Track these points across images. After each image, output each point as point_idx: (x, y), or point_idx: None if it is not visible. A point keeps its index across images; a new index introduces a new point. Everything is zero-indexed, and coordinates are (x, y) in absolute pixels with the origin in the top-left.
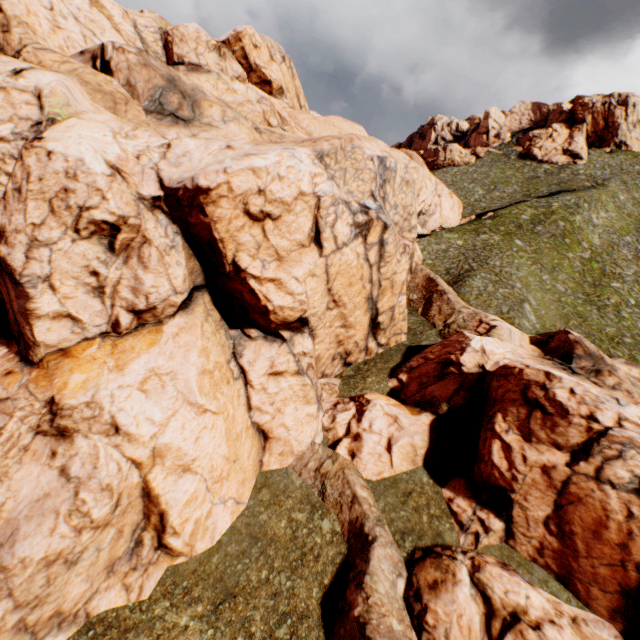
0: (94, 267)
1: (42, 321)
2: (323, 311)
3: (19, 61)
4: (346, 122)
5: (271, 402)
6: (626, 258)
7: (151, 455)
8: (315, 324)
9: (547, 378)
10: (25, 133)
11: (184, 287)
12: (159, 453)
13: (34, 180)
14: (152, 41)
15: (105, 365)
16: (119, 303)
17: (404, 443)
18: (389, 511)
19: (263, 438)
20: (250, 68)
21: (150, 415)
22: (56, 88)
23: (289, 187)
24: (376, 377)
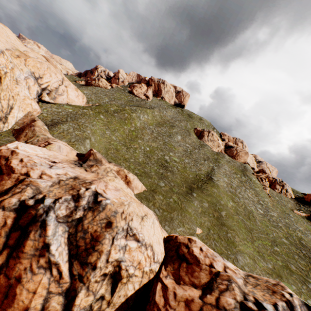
0: None
1: None
2: None
3: None
4: None
5: None
6: (148, 133)
7: None
8: None
9: (12, 154)
10: None
11: None
12: None
13: None
14: None
15: None
16: None
17: None
18: None
19: None
20: None
21: None
22: None
23: None
24: None
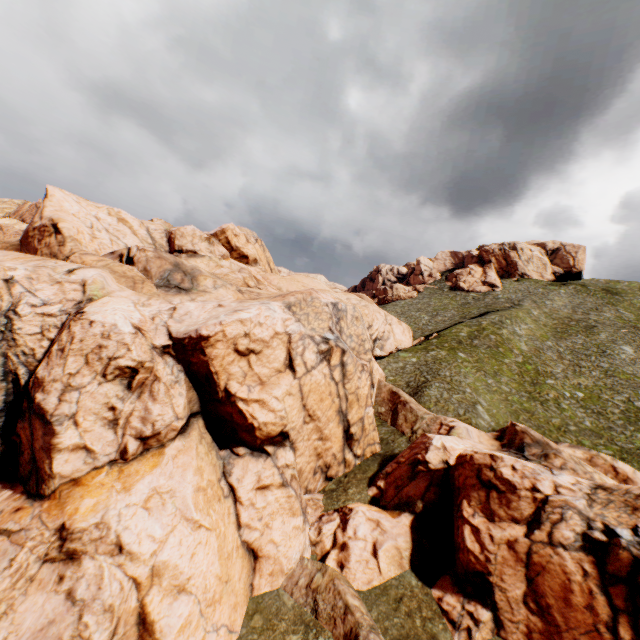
0: (113, 403)
1: (62, 453)
2: (301, 425)
3: (69, 263)
4: (307, 278)
5: (259, 517)
6: (552, 359)
7: (150, 574)
8: (295, 437)
9: (492, 459)
10: (69, 309)
11: (184, 413)
12: (157, 572)
13: (76, 341)
14: (159, 238)
15: (113, 488)
16: (129, 432)
17: (389, 546)
18: (383, 619)
19: (253, 557)
20: (232, 249)
21: (151, 532)
22: (97, 278)
23: (267, 329)
24: (357, 487)
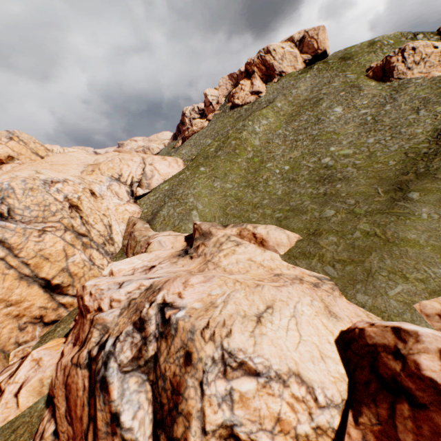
0: None
1: None
2: None
3: None
4: (63, 154)
5: None
6: (278, 143)
7: None
8: None
9: (83, 290)
10: None
11: None
12: None
13: None
14: None
15: None
16: None
17: (34, 380)
18: None
19: None
20: None
21: None
22: None
23: None
24: (65, 324)
